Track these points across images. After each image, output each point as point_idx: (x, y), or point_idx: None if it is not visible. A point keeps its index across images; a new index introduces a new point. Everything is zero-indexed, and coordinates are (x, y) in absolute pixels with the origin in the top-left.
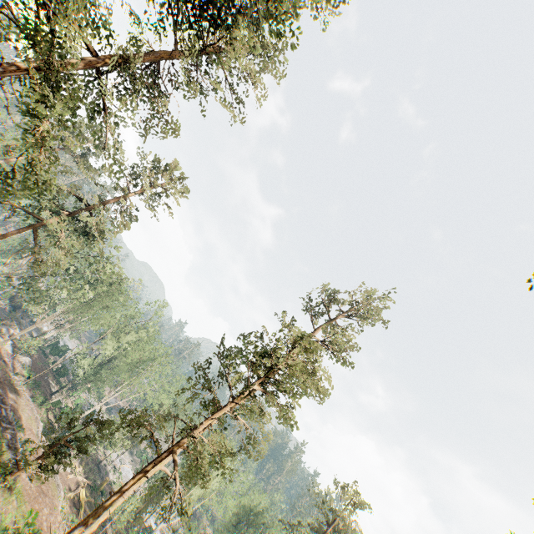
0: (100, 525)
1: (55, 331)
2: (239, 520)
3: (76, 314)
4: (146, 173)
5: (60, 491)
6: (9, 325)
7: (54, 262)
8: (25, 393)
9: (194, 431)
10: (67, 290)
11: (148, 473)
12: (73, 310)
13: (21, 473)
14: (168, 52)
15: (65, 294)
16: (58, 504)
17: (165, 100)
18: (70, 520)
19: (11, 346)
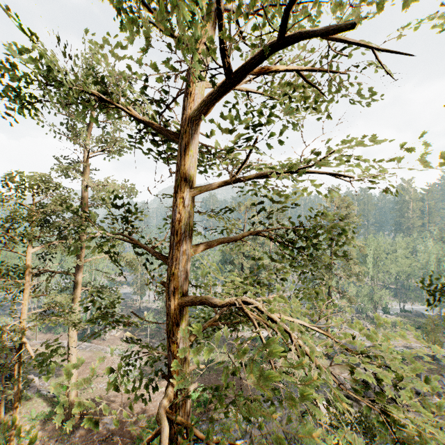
0: (157, 330)
1: None
2: (224, 262)
3: None
4: None
5: (106, 350)
6: None
7: None
8: (36, 342)
9: (22, 316)
10: None
11: (70, 336)
12: None
13: (61, 373)
14: None
15: None
16: (108, 355)
17: None
18: (130, 348)
19: (9, 332)
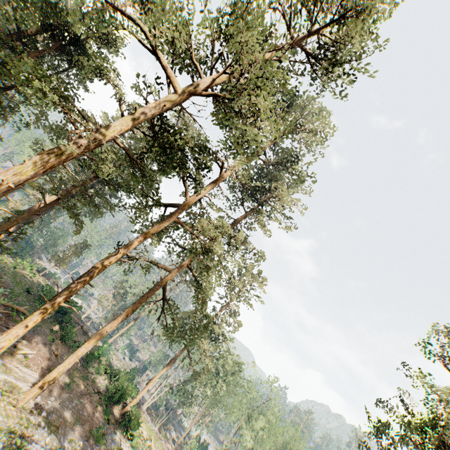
0: None
1: (199, 427)
2: None
3: (214, 408)
4: (241, 282)
5: None
6: (168, 429)
7: (206, 370)
8: None
9: None
10: (208, 388)
11: None
12: (211, 404)
13: None
14: (242, 216)
15: (209, 393)
16: None
17: (250, 242)
18: None
19: None
